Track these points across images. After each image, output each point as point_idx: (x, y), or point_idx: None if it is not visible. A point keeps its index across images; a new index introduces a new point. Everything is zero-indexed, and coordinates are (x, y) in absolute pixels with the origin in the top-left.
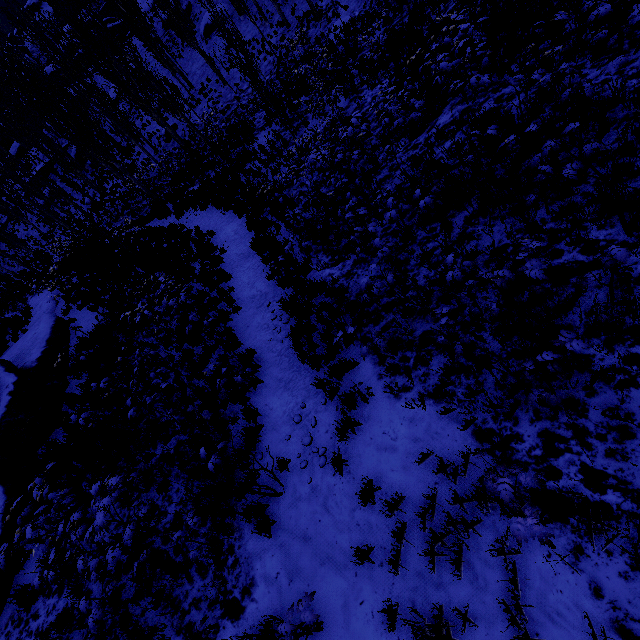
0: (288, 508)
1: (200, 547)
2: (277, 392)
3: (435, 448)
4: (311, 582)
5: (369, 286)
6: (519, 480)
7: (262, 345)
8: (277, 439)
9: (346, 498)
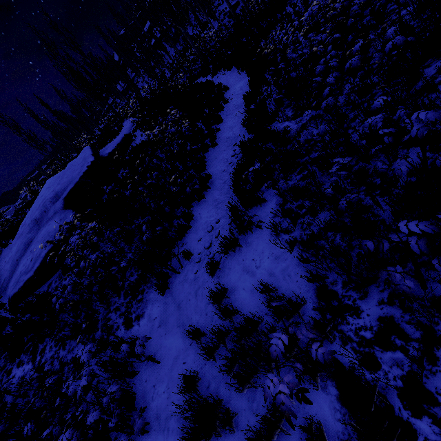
0: (179, 283)
1: (131, 282)
2: (209, 207)
3: (281, 287)
4: (168, 333)
5: (297, 132)
6: (332, 349)
7: (217, 173)
8: (194, 238)
9: (208, 293)
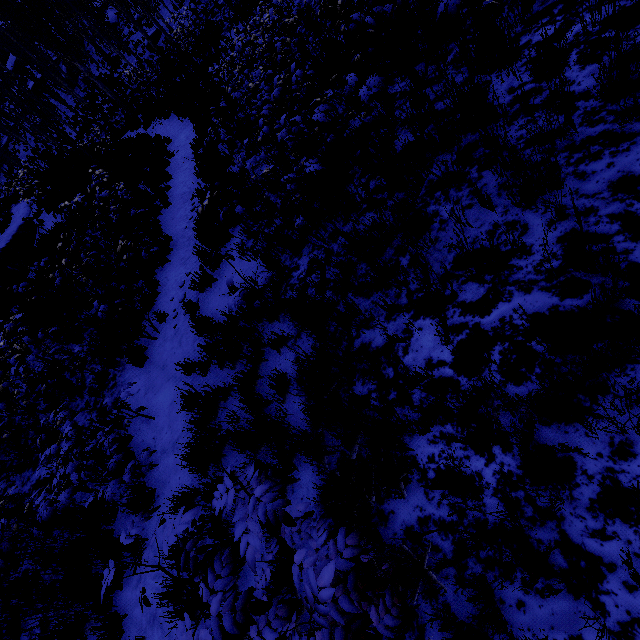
0: (158, 348)
1: (94, 377)
2: (177, 267)
3: None
4: (157, 392)
5: (242, 161)
6: (286, 297)
7: (179, 233)
8: (165, 301)
9: (193, 334)
